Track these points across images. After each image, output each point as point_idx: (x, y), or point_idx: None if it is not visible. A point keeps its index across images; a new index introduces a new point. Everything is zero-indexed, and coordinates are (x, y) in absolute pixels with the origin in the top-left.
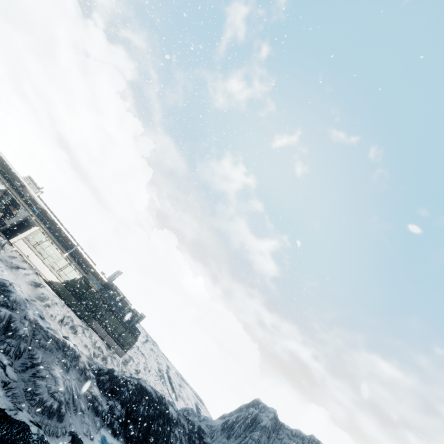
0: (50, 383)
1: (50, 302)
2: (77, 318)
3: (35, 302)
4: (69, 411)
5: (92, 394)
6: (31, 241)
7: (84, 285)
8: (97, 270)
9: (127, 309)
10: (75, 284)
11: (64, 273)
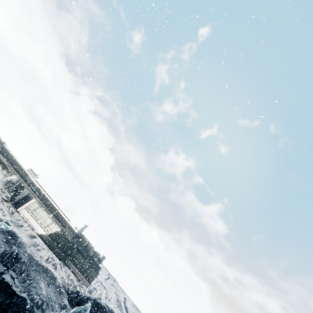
0: (38, 290)
1: (40, 247)
2: (57, 259)
3: (31, 247)
4: (48, 309)
5: (63, 303)
6: (30, 208)
7: (62, 235)
8: (71, 225)
9: (93, 253)
10: (56, 235)
11: (49, 228)
